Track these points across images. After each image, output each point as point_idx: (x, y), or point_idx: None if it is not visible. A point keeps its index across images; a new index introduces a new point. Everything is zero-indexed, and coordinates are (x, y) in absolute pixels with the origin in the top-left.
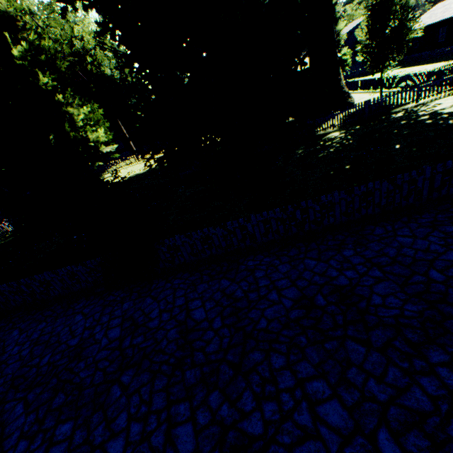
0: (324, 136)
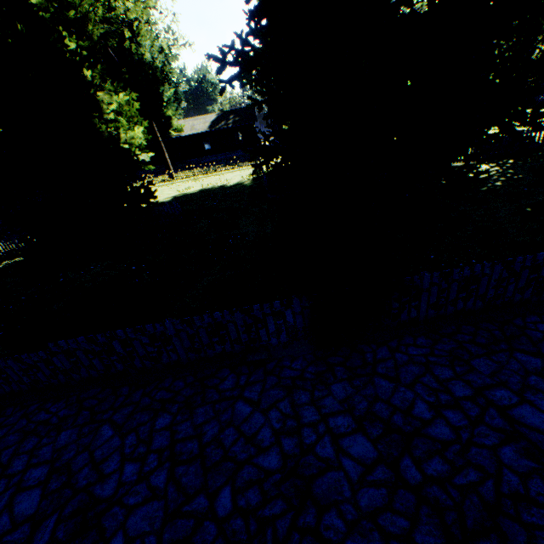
0: (467, 168)
